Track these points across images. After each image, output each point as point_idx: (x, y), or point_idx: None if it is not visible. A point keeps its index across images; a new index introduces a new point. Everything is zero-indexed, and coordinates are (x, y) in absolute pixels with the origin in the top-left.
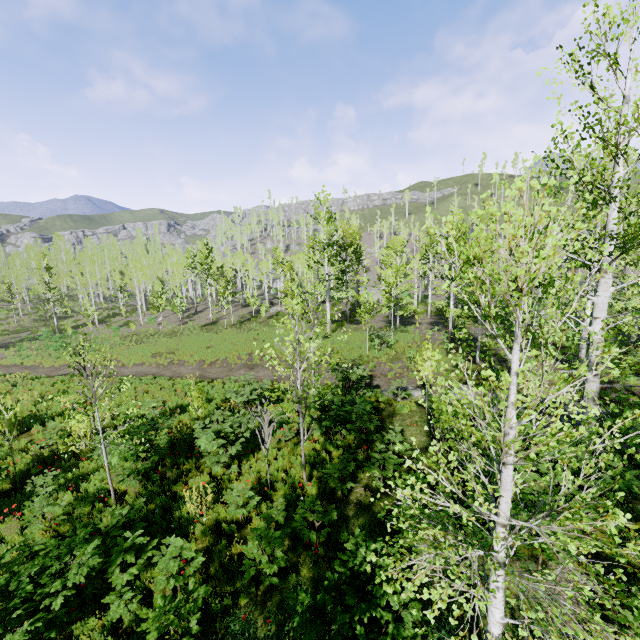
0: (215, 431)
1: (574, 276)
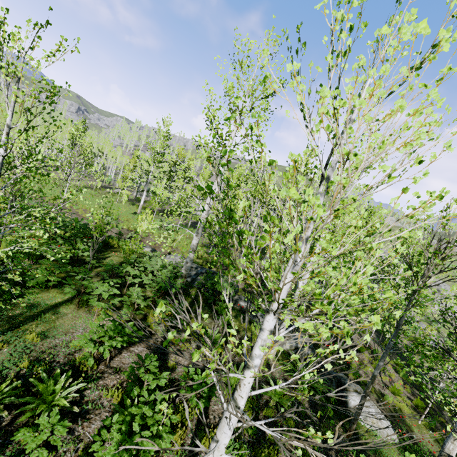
0: None
1: (19, 64)
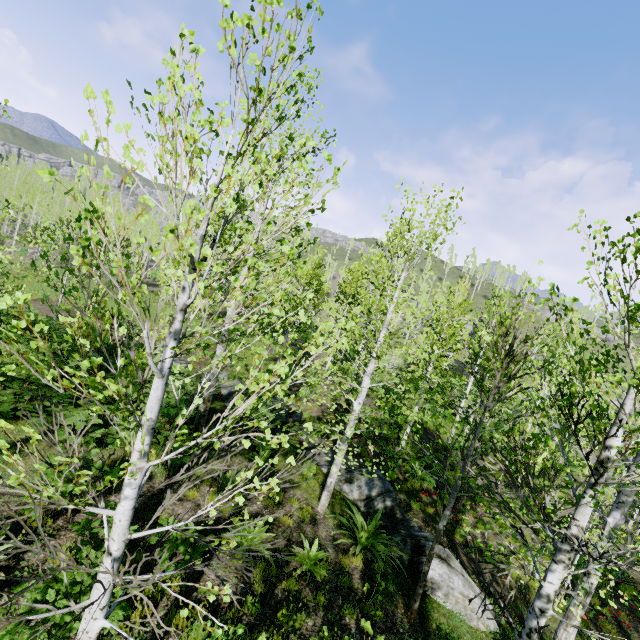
0: None
1: None
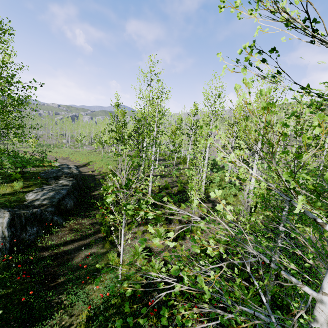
0: None
1: None
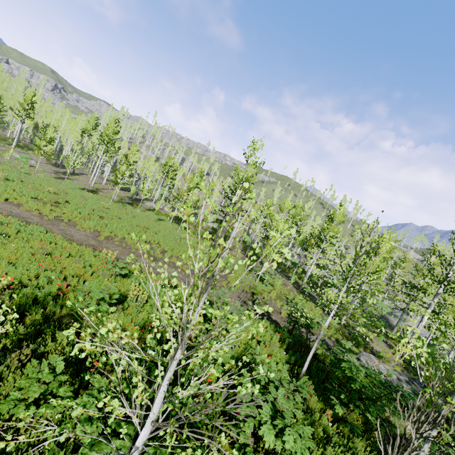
0: (272, 406)
1: None
